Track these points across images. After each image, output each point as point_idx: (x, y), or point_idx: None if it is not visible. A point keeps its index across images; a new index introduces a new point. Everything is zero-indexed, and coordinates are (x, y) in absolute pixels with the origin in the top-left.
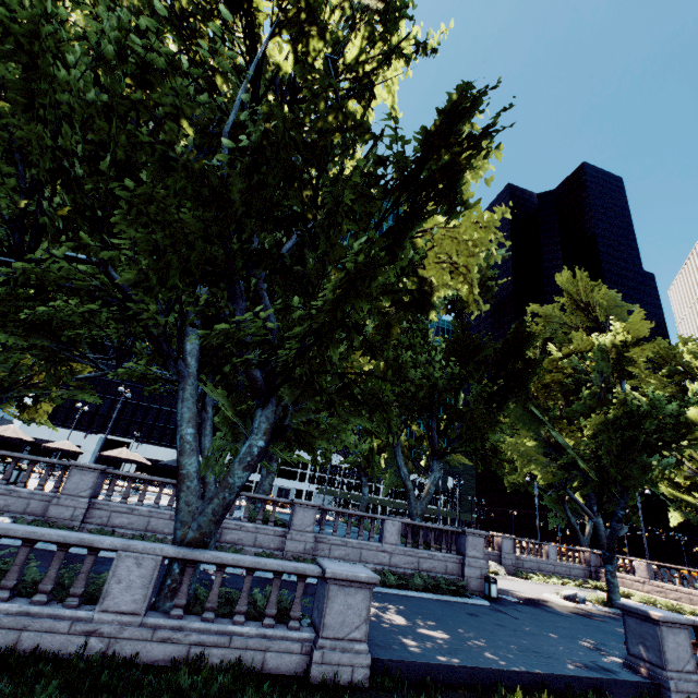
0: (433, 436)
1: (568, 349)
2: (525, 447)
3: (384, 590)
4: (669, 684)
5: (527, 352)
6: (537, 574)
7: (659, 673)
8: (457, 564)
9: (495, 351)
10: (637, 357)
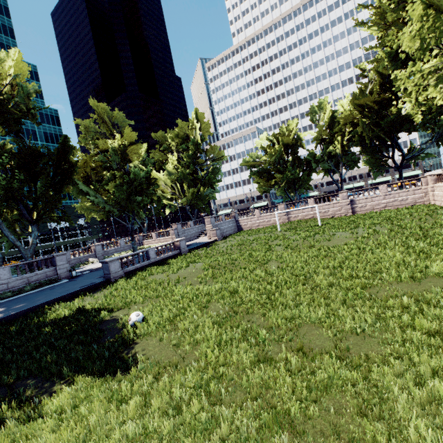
0: (24, 214)
1: (99, 150)
2: (86, 205)
3: (3, 301)
4: (111, 277)
5: (75, 154)
6: (114, 254)
7: (109, 276)
8: (53, 271)
9: (53, 156)
10: (135, 149)
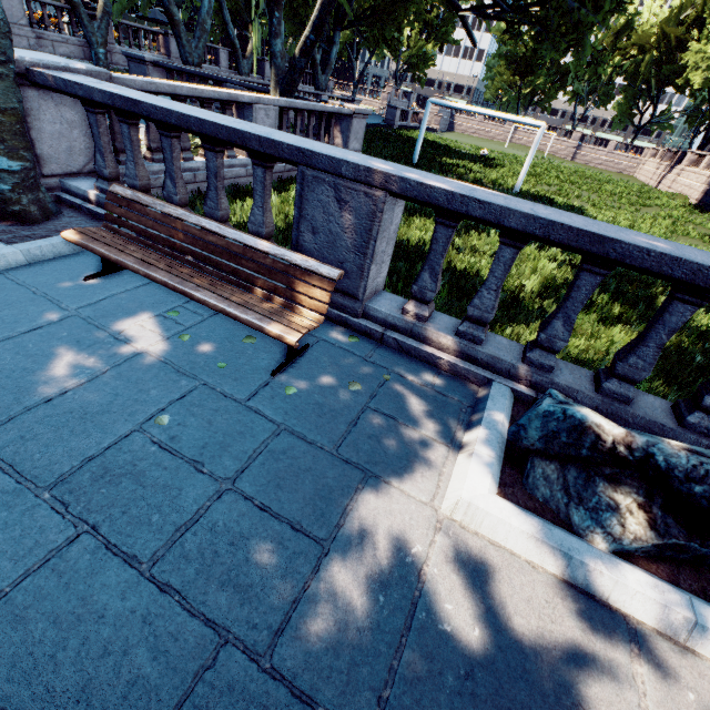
0: None
1: None
2: None
3: None
4: (394, 125)
5: None
6: None
7: (392, 123)
8: None
9: None
10: None
